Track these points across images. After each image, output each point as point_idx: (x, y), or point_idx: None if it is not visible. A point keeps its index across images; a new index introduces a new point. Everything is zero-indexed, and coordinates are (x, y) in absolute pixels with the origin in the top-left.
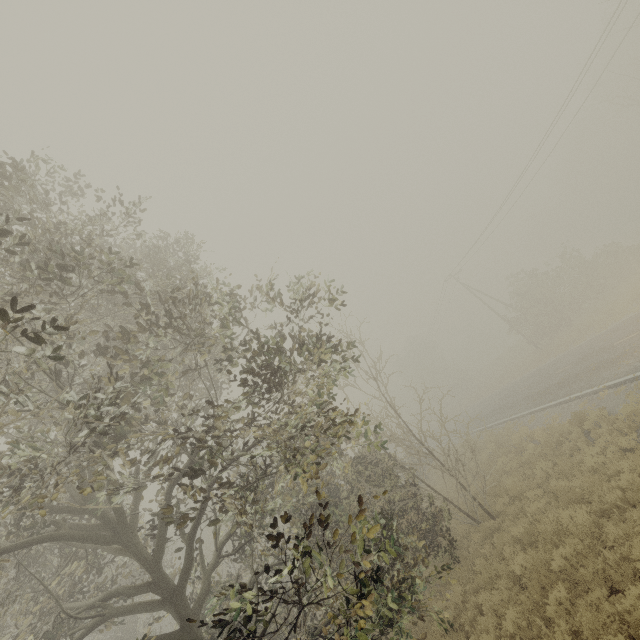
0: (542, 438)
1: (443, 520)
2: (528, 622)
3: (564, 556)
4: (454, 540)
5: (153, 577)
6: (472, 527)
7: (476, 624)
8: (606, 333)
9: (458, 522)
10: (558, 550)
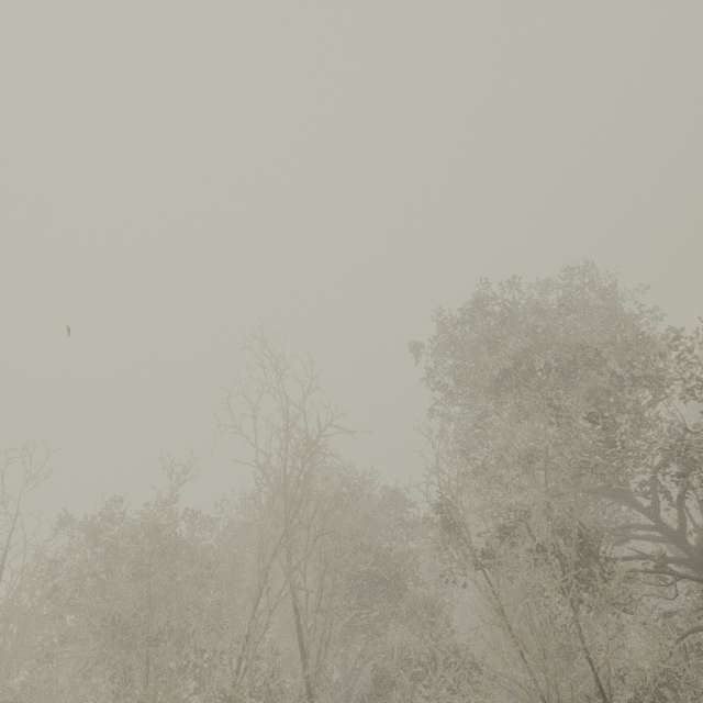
0: None
1: None
2: None
3: None
4: None
5: (655, 523)
6: None
7: None
8: None
9: None
10: None
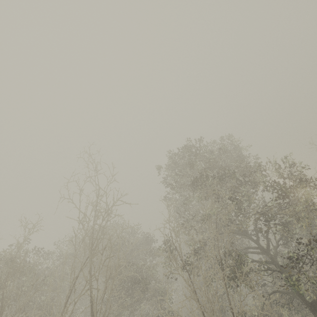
0: None
1: None
2: None
3: None
4: None
5: (258, 246)
6: None
7: None
8: None
9: None
10: None
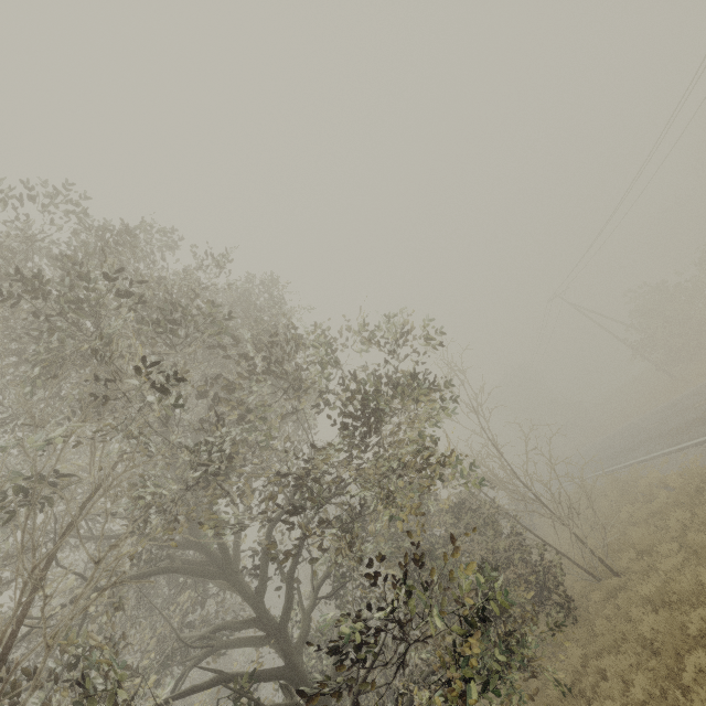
0: (677, 484)
1: (556, 575)
2: (662, 691)
3: (705, 619)
4: (570, 597)
5: (257, 613)
6: (591, 584)
7: (599, 690)
8: None
9: (574, 579)
10: (697, 612)
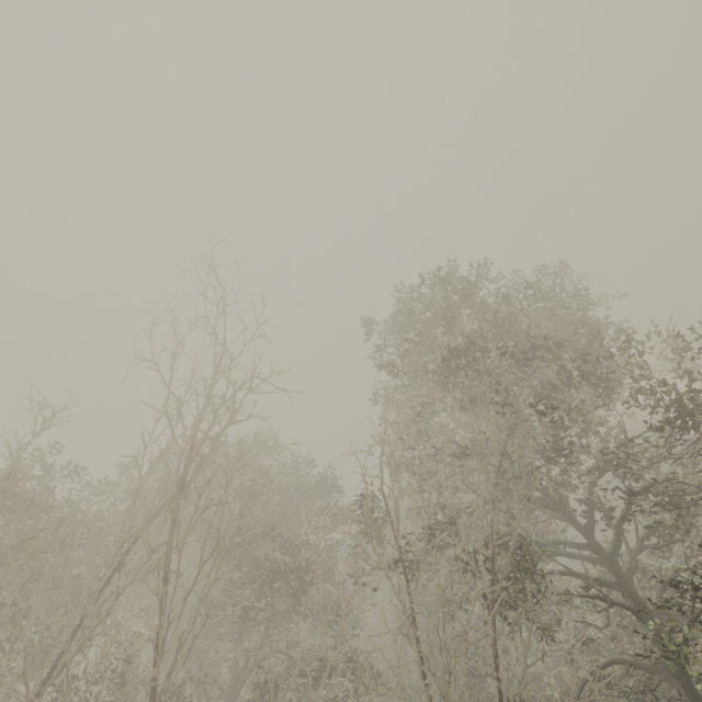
0: None
1: None
2: None
3: None
4: None
5: (589, 542)
6: None
7: None
8: None
9: None
10: None
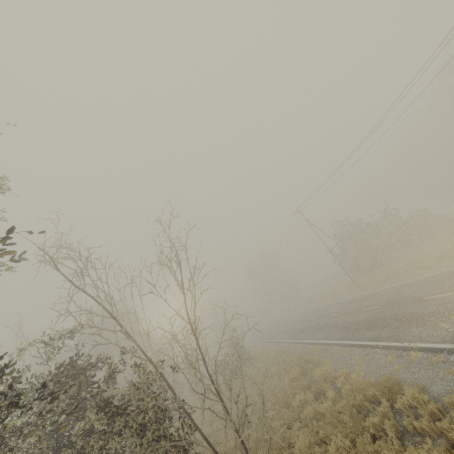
0: (344, 390)
1: None
2: None
3: None
4: None
5: None
6: None
7: None
8: (414, 283)
9: None
10: None
